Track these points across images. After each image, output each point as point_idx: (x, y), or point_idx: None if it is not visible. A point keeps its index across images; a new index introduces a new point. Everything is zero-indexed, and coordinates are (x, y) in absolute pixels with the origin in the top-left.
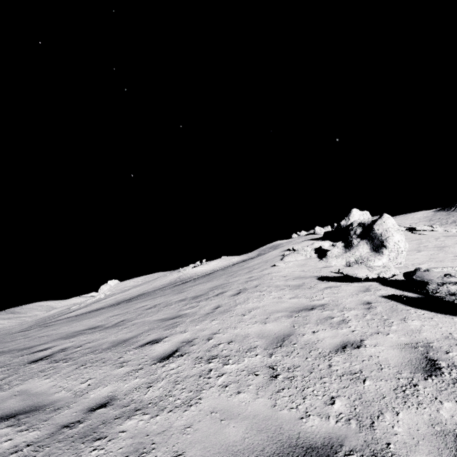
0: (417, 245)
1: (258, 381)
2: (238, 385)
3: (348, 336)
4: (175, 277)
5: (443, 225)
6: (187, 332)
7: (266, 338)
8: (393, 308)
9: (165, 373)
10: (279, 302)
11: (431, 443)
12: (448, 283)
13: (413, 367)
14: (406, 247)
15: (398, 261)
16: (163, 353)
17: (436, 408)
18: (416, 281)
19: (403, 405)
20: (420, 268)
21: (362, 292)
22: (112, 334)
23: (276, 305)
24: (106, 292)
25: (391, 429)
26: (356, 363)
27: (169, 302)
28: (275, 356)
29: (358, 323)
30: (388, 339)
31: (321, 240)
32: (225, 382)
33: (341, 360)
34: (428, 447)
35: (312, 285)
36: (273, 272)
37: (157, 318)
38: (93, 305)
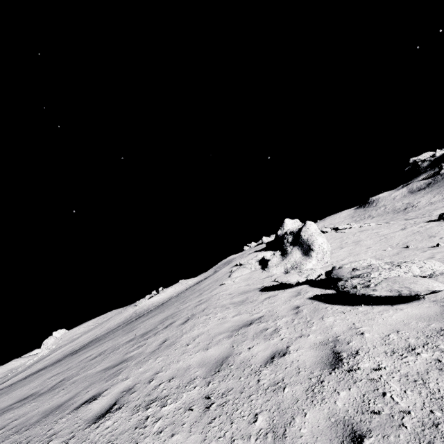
0: (340, 243)
1: (192, 417)
2: (173, 427)
3: (277, 345)
4: (130, 312)
5: (362, 220)
6: (129, 378)
7: (206, 365)
8: (315, 309)
9: (98, 434)
10: (223, 323)
11: (326, 436)
12: (354, 277)
13: (323, 364)
14: (329, 247)
15: (325, 261)
16: (100, 411)
17: (334, 400)
18: (334, 279)
19: (311, 405)
20: (335, 266)
21: (294, 297)
22: (45, 401)
23: (219, 327)
24: (50, 346)
25: (299, 432)
26: (280, 372)
27: (117, 345)
28: (213, 383)
29: (287, 329)
30: (308, 341)
31: (264, 250)
32: (160, 427)
33: (269, 373)
34: (324, 441)
35: (254, 298)
36: (221, 291)
37: (101, 368)
38: (35, 366)
